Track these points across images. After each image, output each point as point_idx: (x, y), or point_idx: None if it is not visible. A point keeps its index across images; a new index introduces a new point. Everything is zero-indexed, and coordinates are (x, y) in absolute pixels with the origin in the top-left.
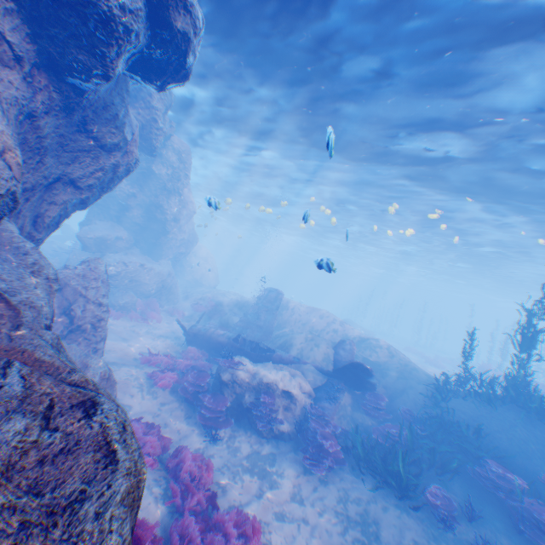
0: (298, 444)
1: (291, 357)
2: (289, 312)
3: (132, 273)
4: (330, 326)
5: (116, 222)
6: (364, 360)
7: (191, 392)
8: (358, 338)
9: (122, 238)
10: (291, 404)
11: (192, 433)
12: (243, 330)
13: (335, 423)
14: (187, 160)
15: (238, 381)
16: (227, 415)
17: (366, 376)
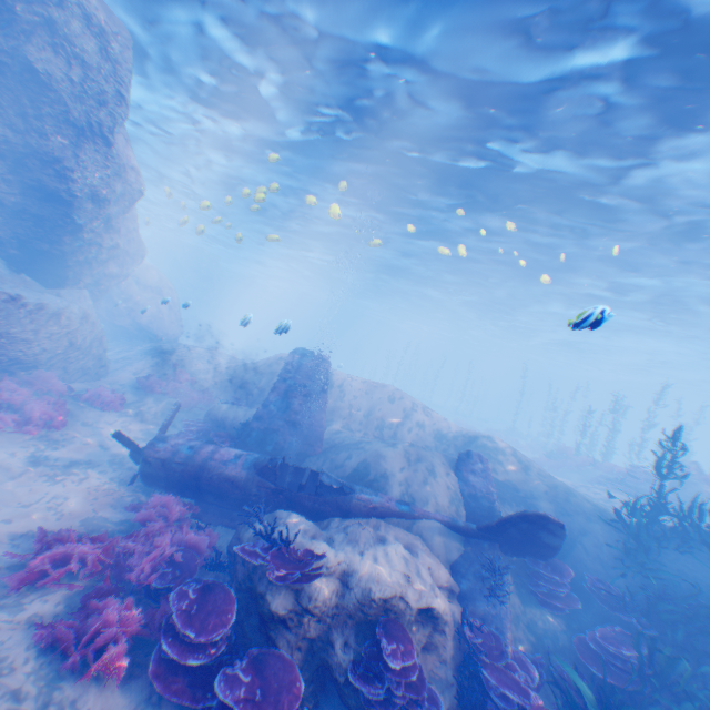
0: None
1: (393, 504)
2: (337, 393)
3: None
4: (412, 417)
5: None
6: (495, 485)
7: (186, 667)
8: (463, 438)
9: None
10: (434, 633)
11: None
12: (269, 440)
13: (520, 655)
14: (124, 60)
15: (316, 610)
16: None
17: (547, 537)
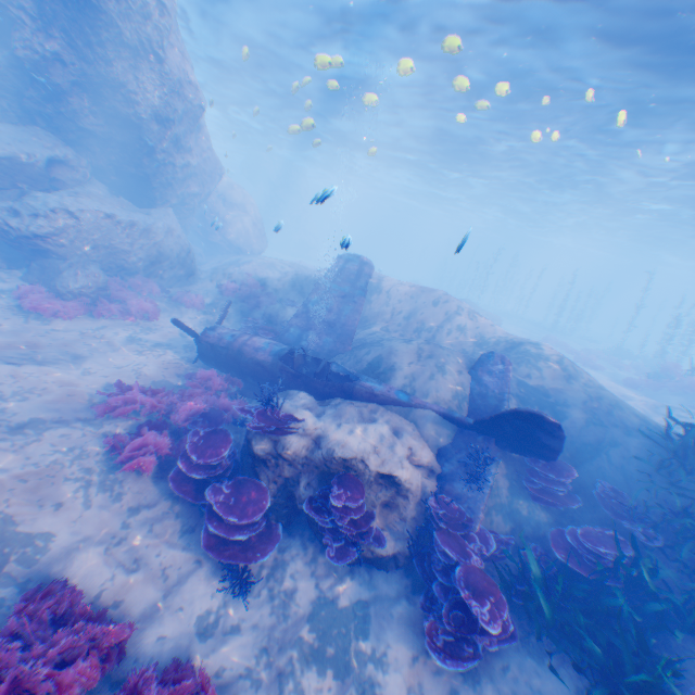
0: (411, 577)
1: (392, 393)
2: (382, 298)
3: (91, 233)
4: (454, 322)
5: (43, 128)
6: (521, 389)
7: (195, 479)
8: (505, 344)
9: (61, 161)
10: (396, 496)
11: (196, 572)
12: (303, 335)
13: (483, 530)
14: None
15: (289, 458)
16: (271, 519)
17: (544, 437)
